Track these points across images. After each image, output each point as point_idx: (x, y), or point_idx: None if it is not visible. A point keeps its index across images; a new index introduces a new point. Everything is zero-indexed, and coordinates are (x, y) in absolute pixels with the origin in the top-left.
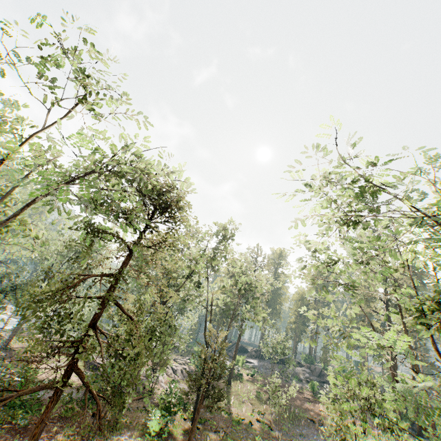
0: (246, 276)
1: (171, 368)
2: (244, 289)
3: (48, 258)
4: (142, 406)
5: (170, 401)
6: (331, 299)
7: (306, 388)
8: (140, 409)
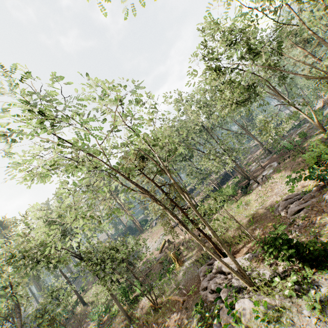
0: None
1: None
2: None
3: None
4: None
5: (124, 288)
6: None
7: None
8: None
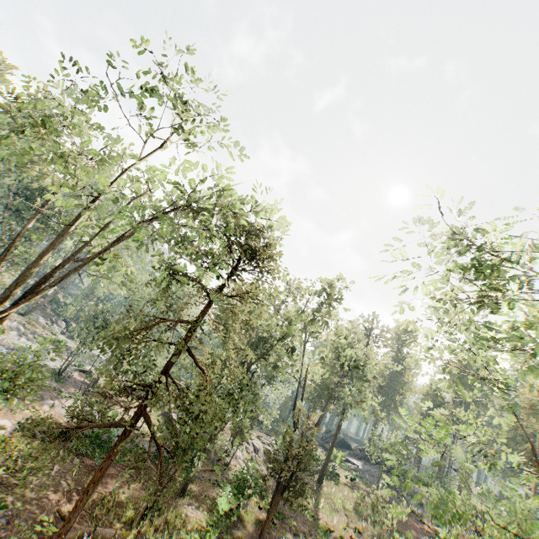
0: (352, 350)
1: (252, 445)
2: (348, 365)
3: (139, 300)
4: (214, 479)
5: (244, 481)
6: (468, 398)
7: (428, 517)
8: (212, 482)
